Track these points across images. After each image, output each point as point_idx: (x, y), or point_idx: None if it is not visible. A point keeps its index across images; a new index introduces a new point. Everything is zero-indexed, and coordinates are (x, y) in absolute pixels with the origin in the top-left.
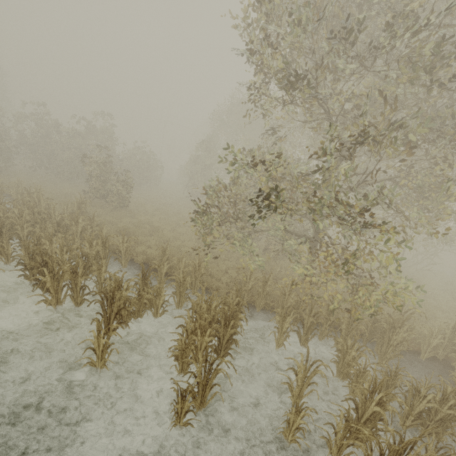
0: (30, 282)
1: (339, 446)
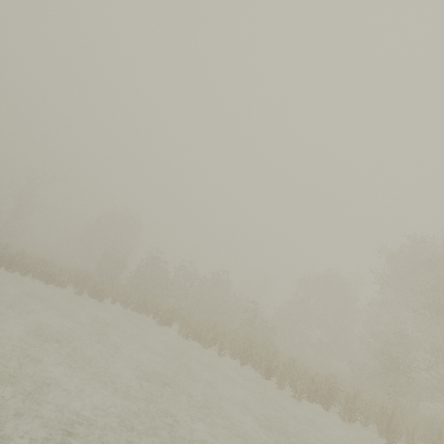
0: (307, 402)
1: None
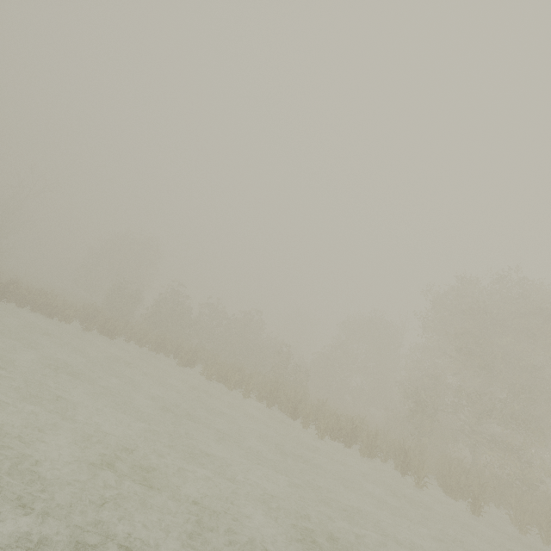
0: (330, 441)
1: (547, 535)
